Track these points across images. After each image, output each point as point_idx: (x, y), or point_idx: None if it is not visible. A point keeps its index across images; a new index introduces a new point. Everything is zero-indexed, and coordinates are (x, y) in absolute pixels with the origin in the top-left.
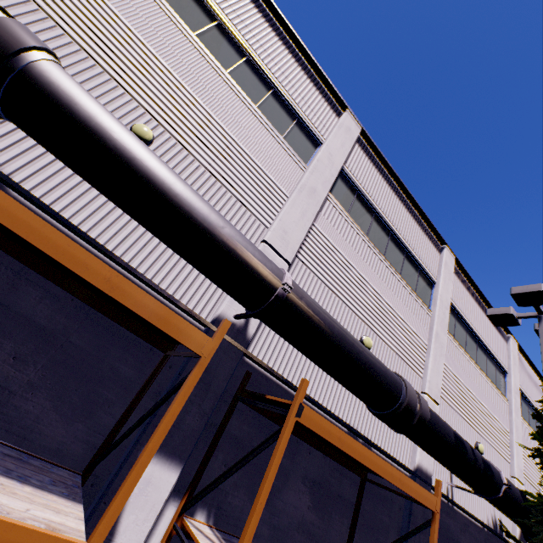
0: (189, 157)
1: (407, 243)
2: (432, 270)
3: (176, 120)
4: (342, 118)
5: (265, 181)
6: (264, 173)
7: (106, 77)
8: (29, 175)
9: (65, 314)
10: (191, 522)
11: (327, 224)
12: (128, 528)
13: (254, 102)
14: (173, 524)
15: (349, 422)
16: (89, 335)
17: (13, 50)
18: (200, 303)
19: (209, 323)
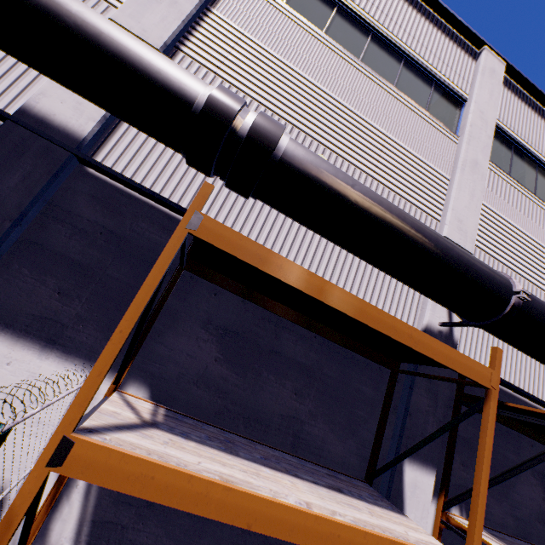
0: (356, 171)
1: None
2: None
3: (336, 136)
4: (482, 60)
5: (424, 170)
6: (421, 161)
7: (275, 118)
8: (256, 236)
9: (314, 350)
10: (455, 518)
11: (493, 196)
12: None
13: (389, 83)
14: (440, 519)
15: None
16: (334, 365)
17: (275, 143)
18: (403, 316)
19: None
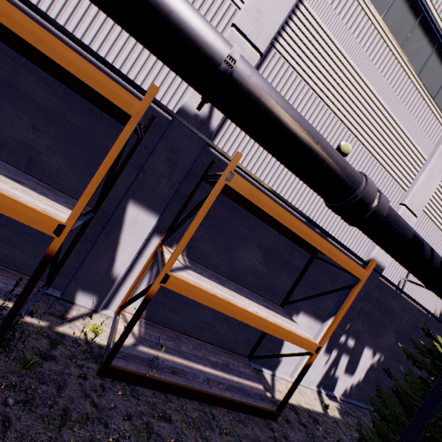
0: None
1: None
2: None
3: None
4: None
5: None
6: None
7: None
8: None
9: (58, 97)
10: (167, 248)
11: (323, 1)
12: (127, 242)
13: None
14: (156, 248)
15: (309, 215)
16: (79, 116)
17: None
18: (167, 95)
19: (173, 112)
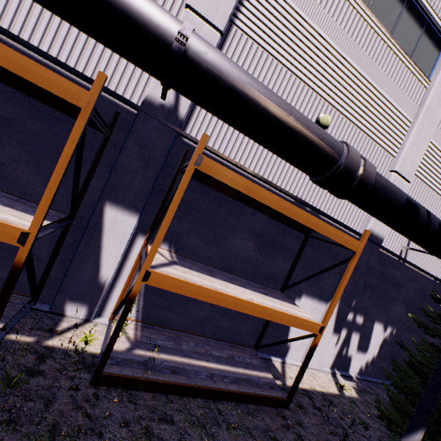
0: None
1: None
2: None
3: None
4: None
5: None
6: None
7: None
8: None
9: (14, 105)
10: None
11: None
12: (109, 246)
13: None
14: (142, 248)
15: (297, 195)
16: (39, 122)
17: None
18: (129, 88)
19: (137, 105)
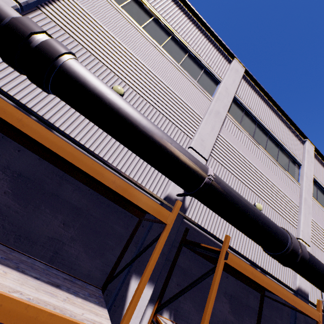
0: (144, 101)
1: (280, 140)
2: (298, 156)
3: (135, 80)
4: (232, 64)
5: (188, 110)
6: (187, 105)
7: (96, 61)
8: (63, 122)
9: (86, 198)
10: (161, 318)
11: (227, 132)
12: None
13: (177, 62)
14: (151, 319)
15: (250, 258)
16: (99, 209)
17: (55, 56)
18: (156, 187)
19: (163, 200)
